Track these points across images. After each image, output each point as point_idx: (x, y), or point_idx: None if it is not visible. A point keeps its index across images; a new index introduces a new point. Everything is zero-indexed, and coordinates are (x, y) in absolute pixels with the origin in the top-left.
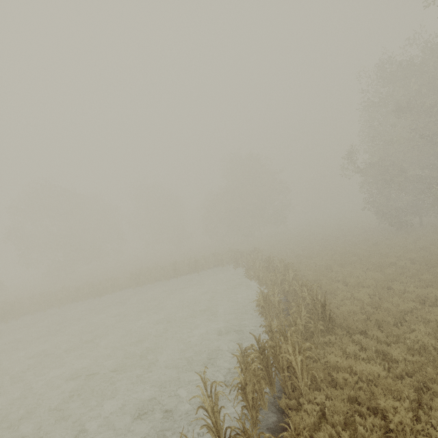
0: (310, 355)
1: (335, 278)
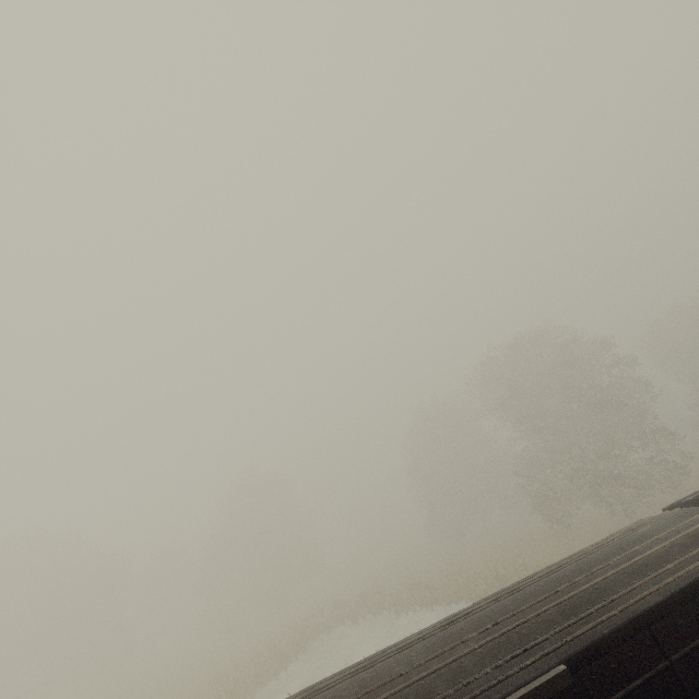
0: None
1: (484, 574)
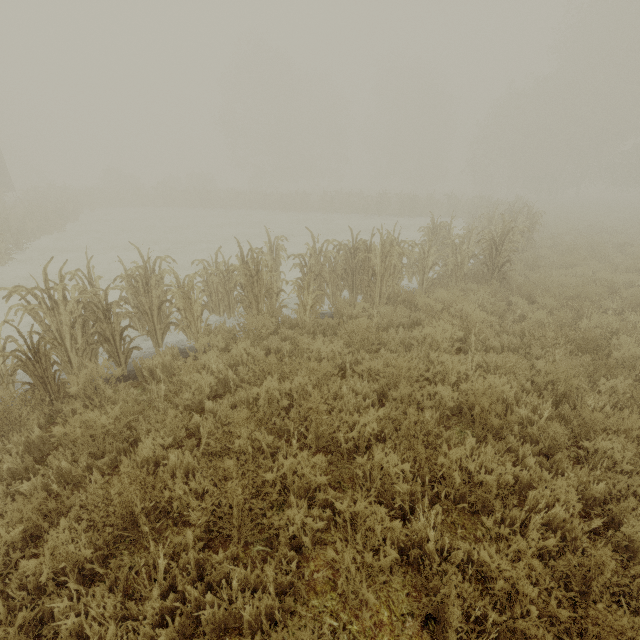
0: (396, 263)
1: (606, 259)
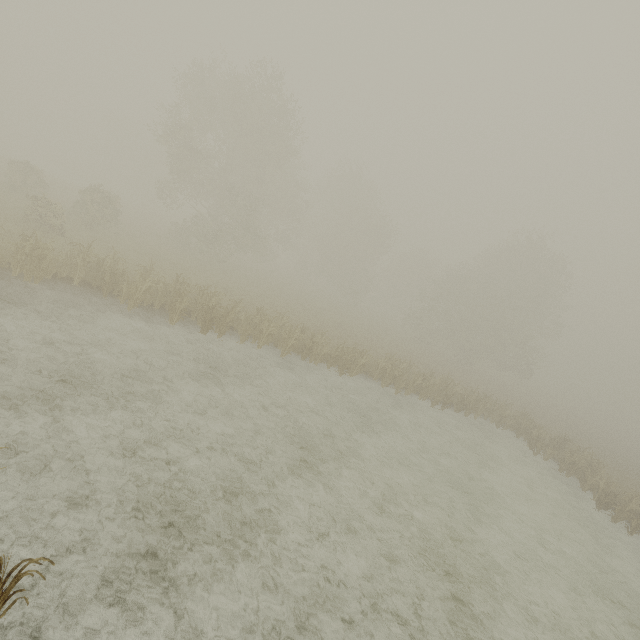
0: None
1: None
